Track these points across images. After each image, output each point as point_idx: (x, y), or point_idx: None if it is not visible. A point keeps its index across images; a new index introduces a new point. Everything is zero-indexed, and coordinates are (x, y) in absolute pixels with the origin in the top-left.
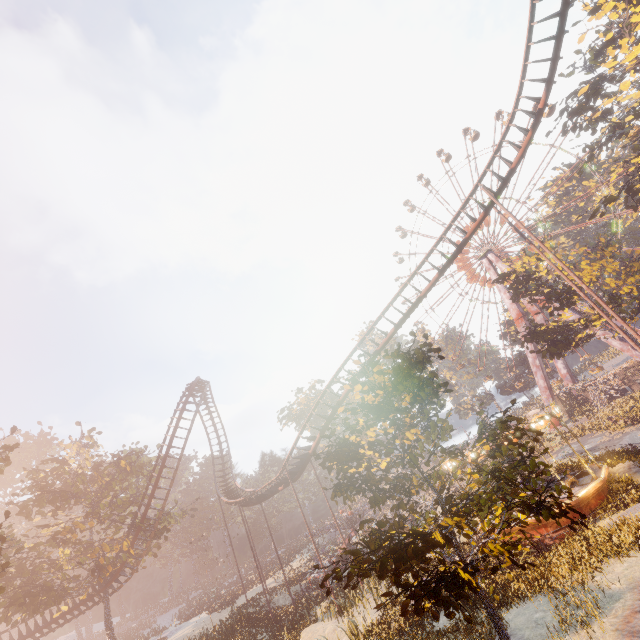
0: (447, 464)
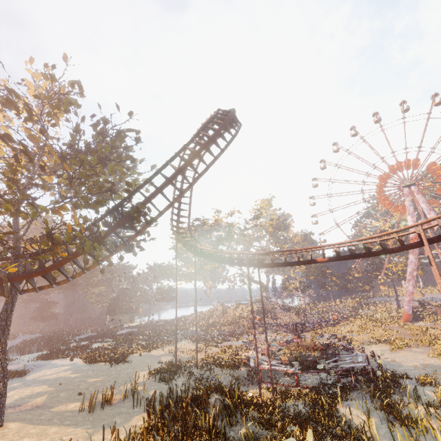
0: None
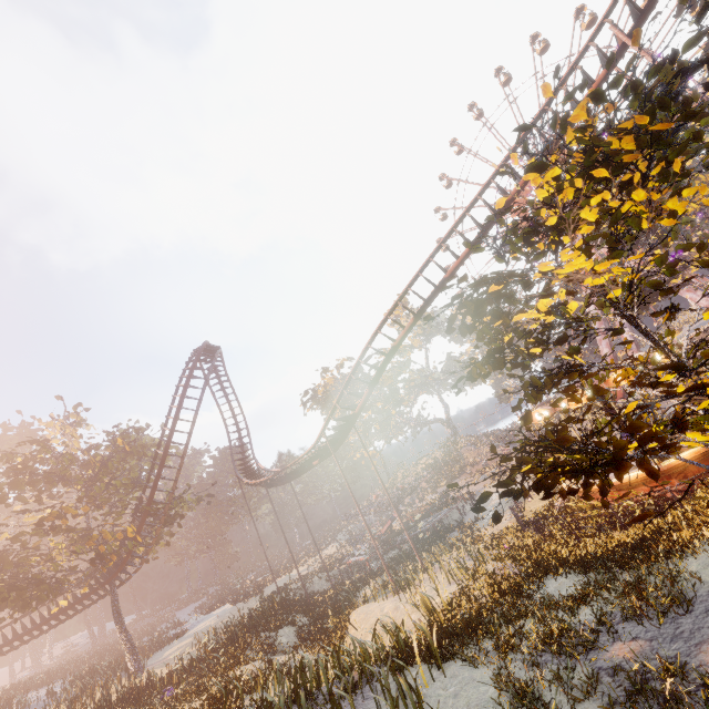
0: (534, 415)
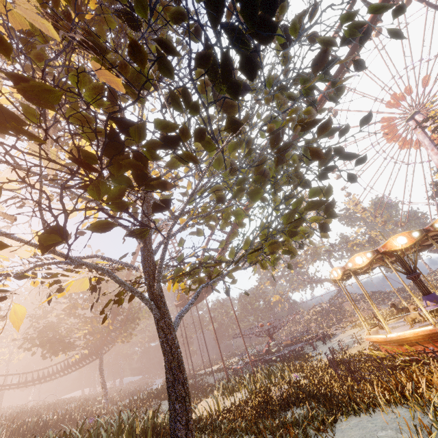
0: (333, 272)
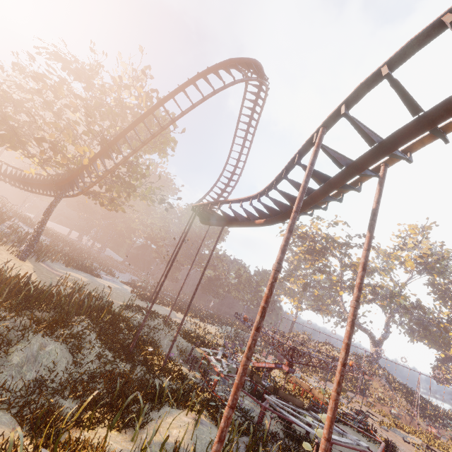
0: None
